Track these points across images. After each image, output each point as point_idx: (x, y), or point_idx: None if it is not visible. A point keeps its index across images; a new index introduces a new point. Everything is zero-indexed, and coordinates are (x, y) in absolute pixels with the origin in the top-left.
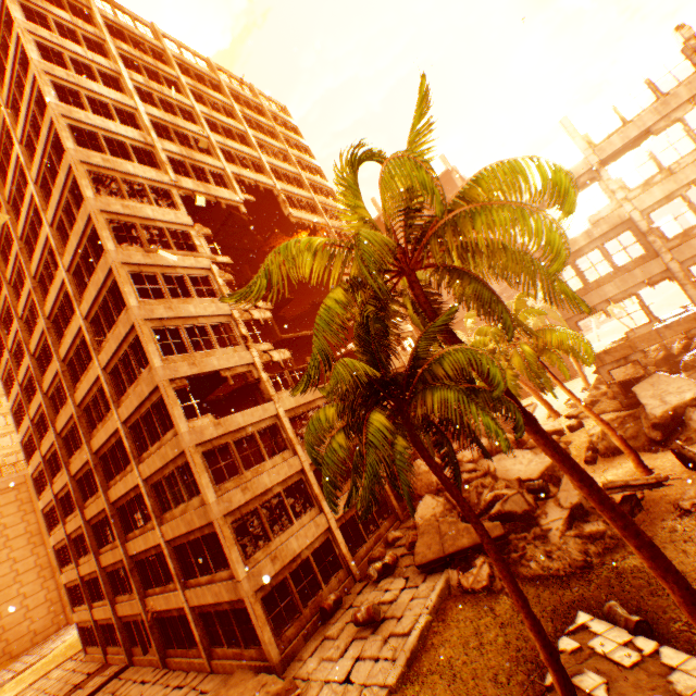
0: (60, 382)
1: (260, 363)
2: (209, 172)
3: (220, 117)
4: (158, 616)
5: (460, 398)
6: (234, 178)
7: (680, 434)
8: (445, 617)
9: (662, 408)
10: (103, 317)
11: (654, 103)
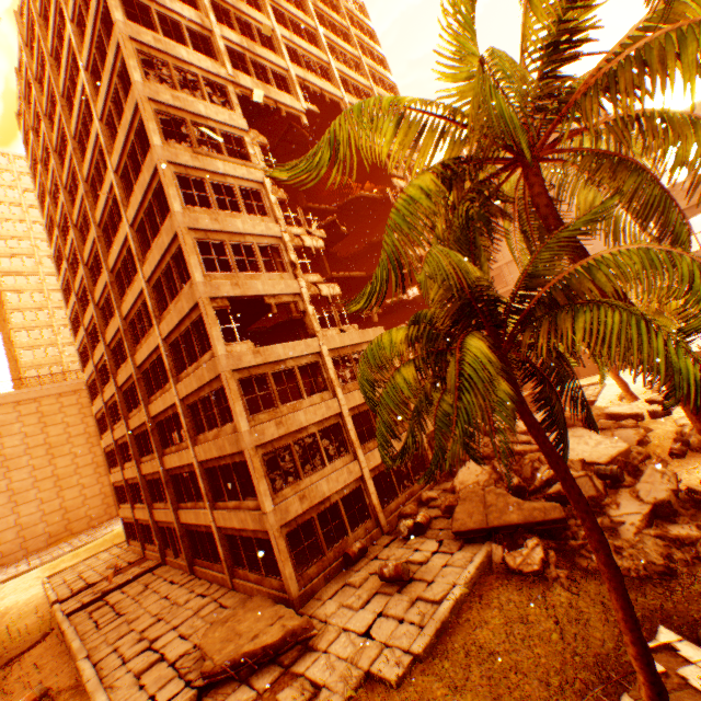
0: (109, 294)
1: (307, 295)
2: (270, 73)
3: (288, 7)
4: (188, 528)
5: (632, 325)
6: (297, 83)
7: None
8: (483, 593)
9: None
10: (148, 224)
11: None
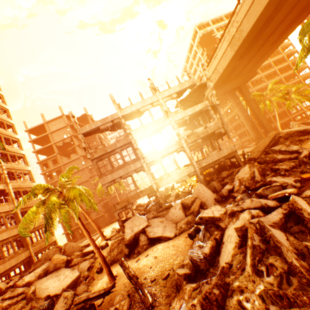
0: None
1: None
2: None
3: None
4: None
5: None
6: None
7: (136, 249)
8: None
9: (131, 234)
10: None
11: (141, 101)
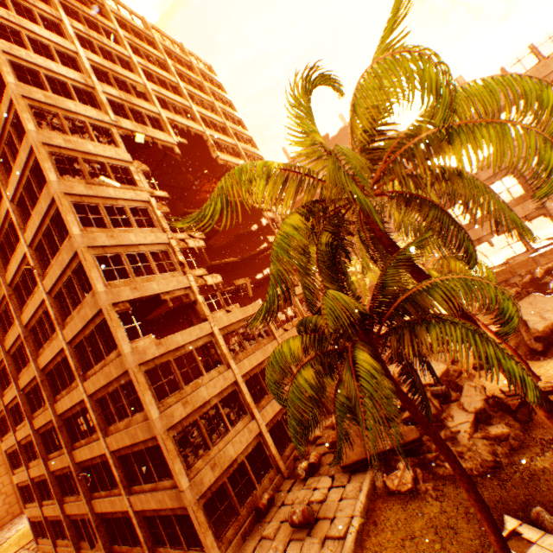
0: (7, 304)
1: (196, 287)
2: (146, 116)
3: (155, 69)
4: (103, 516)
5: (470, 337)
6: (168, 123)
7: None
8: (376, 518)
9: (543, 323)
10: (47, 244)
11: (536, 65)
